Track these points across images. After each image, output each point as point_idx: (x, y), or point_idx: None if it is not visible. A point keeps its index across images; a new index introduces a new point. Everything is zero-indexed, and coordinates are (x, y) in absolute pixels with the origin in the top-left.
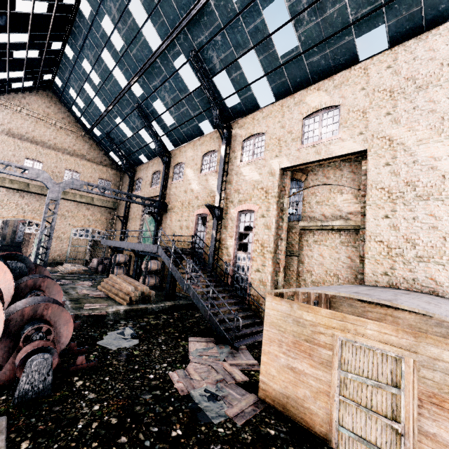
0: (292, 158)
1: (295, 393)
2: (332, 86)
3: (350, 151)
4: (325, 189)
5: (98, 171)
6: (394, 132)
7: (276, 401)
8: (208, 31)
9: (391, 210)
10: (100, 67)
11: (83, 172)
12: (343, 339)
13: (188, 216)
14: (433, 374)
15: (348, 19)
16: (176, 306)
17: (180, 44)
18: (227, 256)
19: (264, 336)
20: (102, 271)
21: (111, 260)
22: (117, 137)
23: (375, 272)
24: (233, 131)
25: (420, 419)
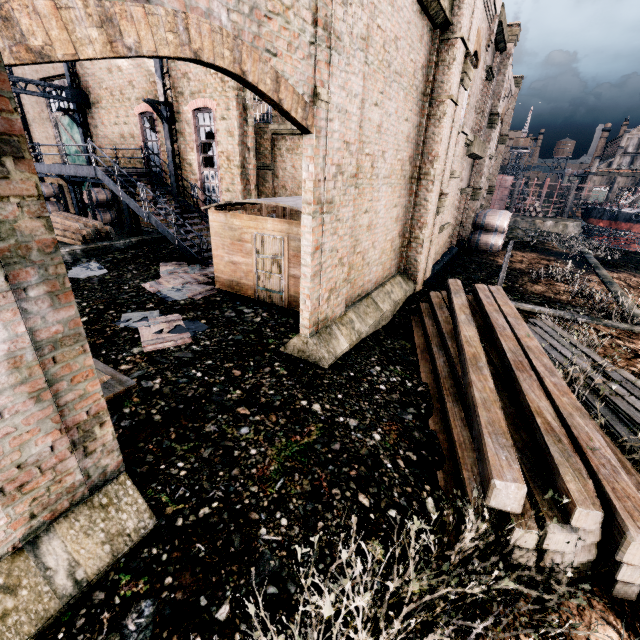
0: None
1: (236, 277)
2: None
3: None
4: None
5: None
6: None
7: (227, 286)
8: None
9: None
10: None
11: None
12: (256, 234)
13: (127, 116)
14: (295, 244)
15: None
16: (146, 242)
17: None
18: (193, 175)
19: (213, 244)
20: None
21: None
22: None
23: None
24: None
25: (290, 270)
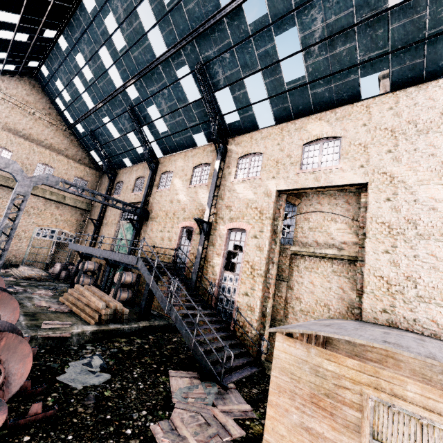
0: (290, 181)
1: None
2: (334, 118)
3: (350, 182)
4: (319, 215)
5: (75, 169)
6: (395, 170)
7: None
8: (217, 47)
9: (391, 245)
10: (95, 63)
11: (58, 168)
12: (376, 399)
13: (172, 227)
14: None
15: (356, 59)
16: (150, 327)
17: (186, 55)
18: (212, 275)
19: (272, 383)
20: (64, 278)
21: (77, 267)
22: (102, 137)
23: (374, 308)
24: (229, 147)
25: None
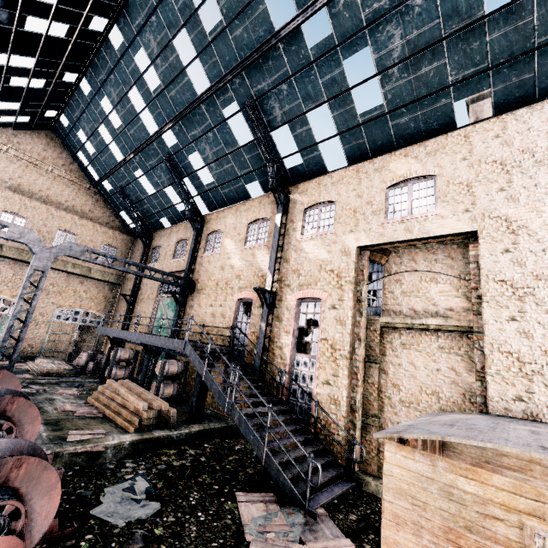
0: (373, 234)
1: None
2: (424, 153)
3: (454, 232)
4: (414, 275)
5: (102, 234)
6: (512, 212)
7: None
8: (272, 78)
9: (518, 310)
10: (124, 108)
11: (82, 235)
12: (546, 535)
13: (225, 300)
14: None
15: (446, 80)
16: (205, 432)
17: (234, 90)
18: (281, 359)
19: (386, 512)
20: (92, 371)
21: (108, 356)
22: (134, 194)
23: (504, 395)
24: (292, 197)
25: None
